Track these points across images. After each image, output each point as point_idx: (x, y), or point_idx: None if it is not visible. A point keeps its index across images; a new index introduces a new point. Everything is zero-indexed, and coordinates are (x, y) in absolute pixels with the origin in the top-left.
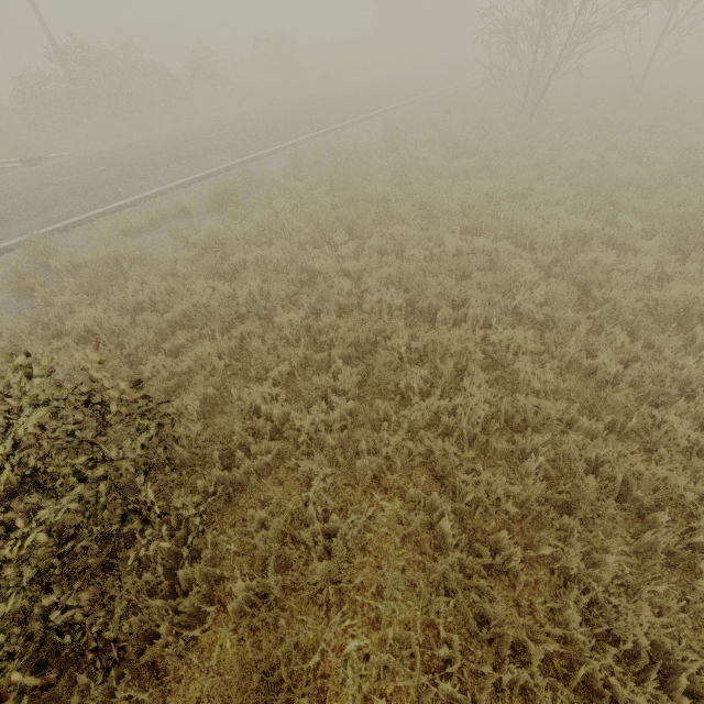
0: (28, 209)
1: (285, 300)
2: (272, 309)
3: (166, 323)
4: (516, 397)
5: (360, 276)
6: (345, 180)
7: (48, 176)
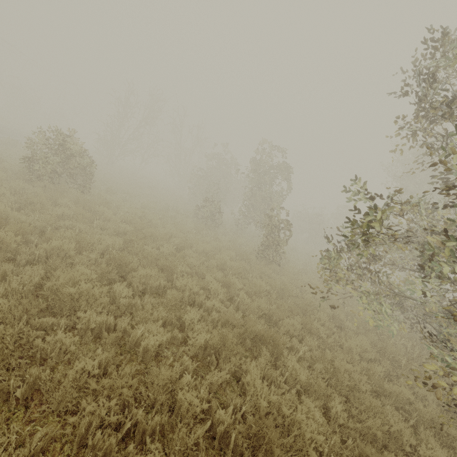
0: None
1: None
2: None
3: None
4: None
5: None
6: None
7: None
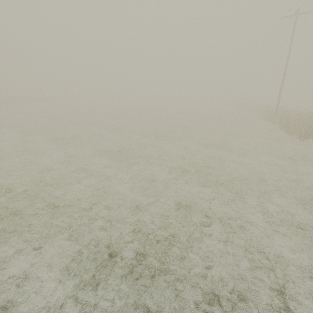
0: None
1: None
2: None
3: None
4: None
5: None
6: None
7: None
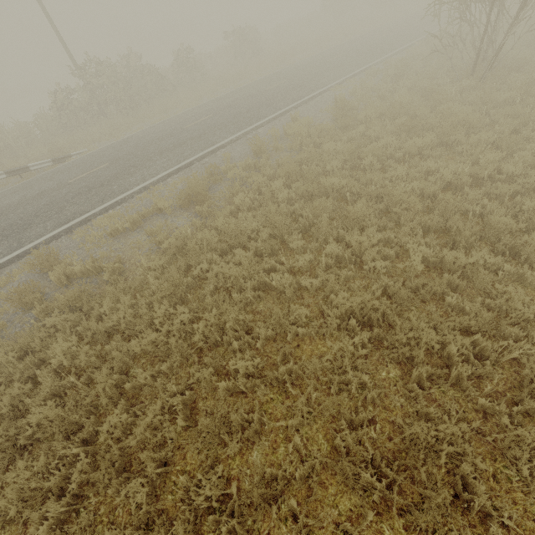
0: (46, 211)
1: (241, 332)
2: (228, 339)
3: (132, 351)
4: (534, 527)
5: (317, 288)
6: (300, 165)
7: (67, 175)
